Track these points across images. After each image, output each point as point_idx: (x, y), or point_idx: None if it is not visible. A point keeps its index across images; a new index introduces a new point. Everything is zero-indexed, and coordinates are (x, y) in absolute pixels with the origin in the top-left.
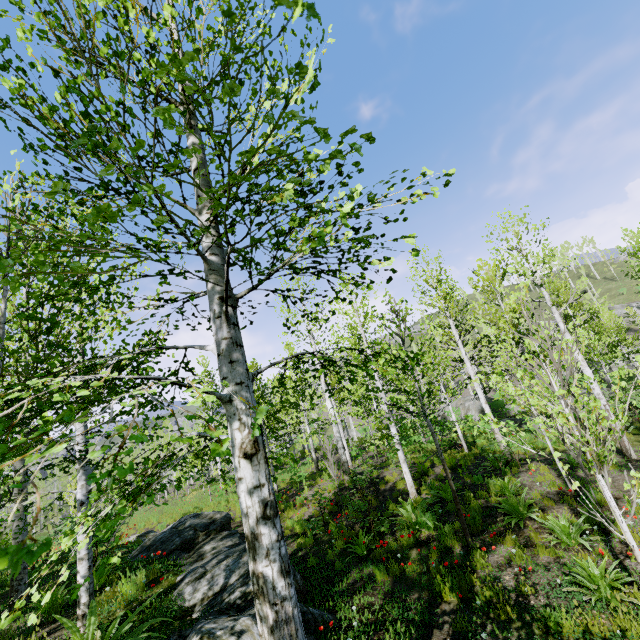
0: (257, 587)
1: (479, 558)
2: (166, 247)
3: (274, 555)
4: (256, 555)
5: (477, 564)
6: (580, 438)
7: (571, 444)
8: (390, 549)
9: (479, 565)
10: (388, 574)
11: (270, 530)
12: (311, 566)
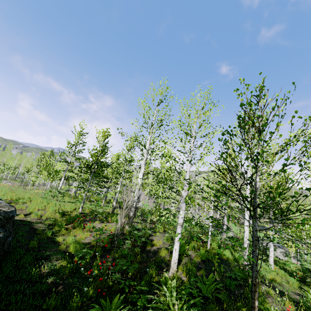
0: None
1: None
2: None
3: None
4: None
5: None
6: None
7: None
8: None
9: None
10: None
11: None
12: (46, 309)
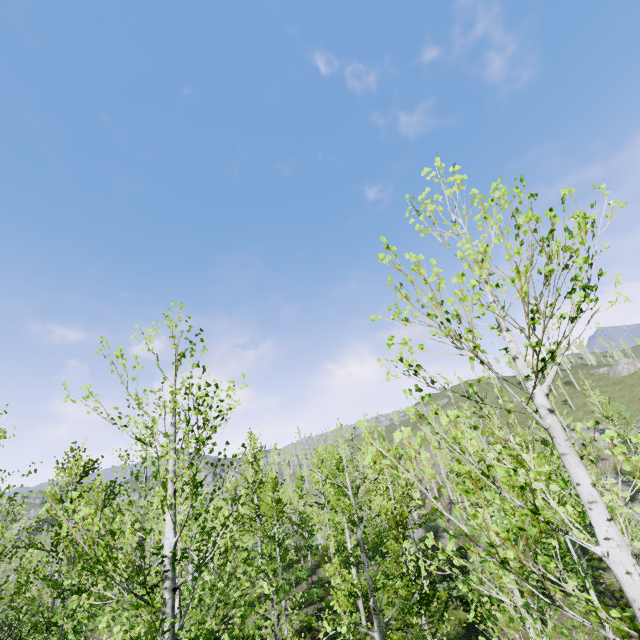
0: None
1: None
2: None
3: None
4: None
5: None
6: None
7: None
8: None
9: None
10: None
11: None
12: None
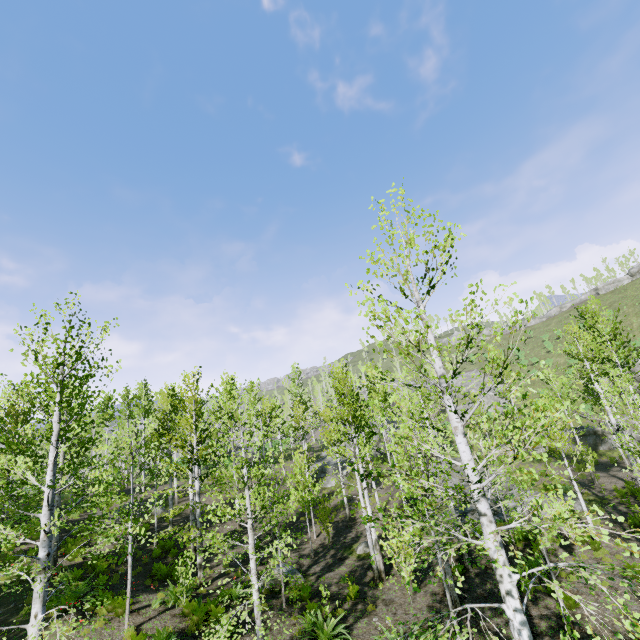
0: None
1: None
2: None
3: None
4: None
5: None
6: None
7: None
8: None
9: None
10: None
11: None
12: None
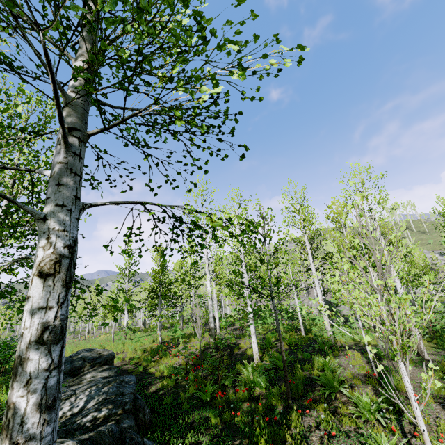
0: (5, 419)
1: (295, 418)
2: (20, 67)
3: (36, 385)
4: (15, 382)
5: (292, 423)
6: (389, 326)
7: (381, 333)
8: (228, 399)
9: (294, 424)
10: (221, 420)
11: (41, 356)
12: (165, 403)
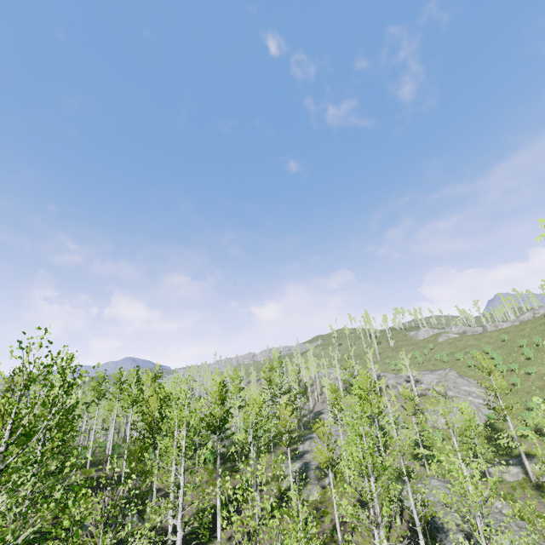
0: None
1: None
2: None
3: None
4: None
5: None
6: None
7: None
8: None
9: None
10: None
11: None
12: None
